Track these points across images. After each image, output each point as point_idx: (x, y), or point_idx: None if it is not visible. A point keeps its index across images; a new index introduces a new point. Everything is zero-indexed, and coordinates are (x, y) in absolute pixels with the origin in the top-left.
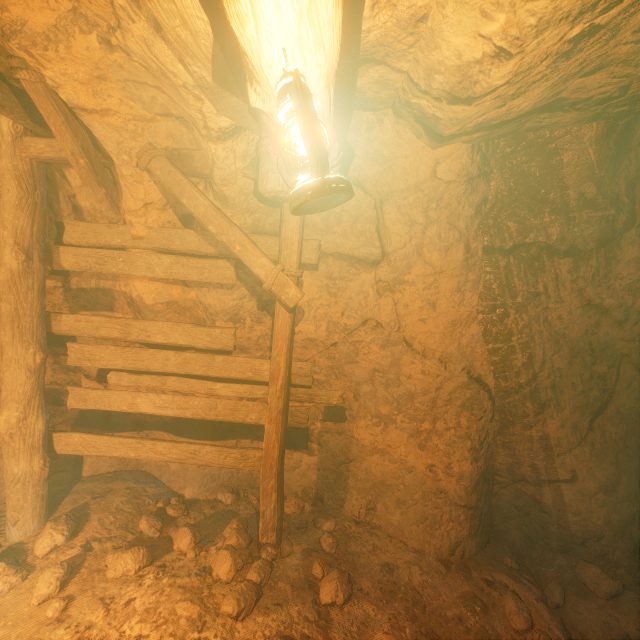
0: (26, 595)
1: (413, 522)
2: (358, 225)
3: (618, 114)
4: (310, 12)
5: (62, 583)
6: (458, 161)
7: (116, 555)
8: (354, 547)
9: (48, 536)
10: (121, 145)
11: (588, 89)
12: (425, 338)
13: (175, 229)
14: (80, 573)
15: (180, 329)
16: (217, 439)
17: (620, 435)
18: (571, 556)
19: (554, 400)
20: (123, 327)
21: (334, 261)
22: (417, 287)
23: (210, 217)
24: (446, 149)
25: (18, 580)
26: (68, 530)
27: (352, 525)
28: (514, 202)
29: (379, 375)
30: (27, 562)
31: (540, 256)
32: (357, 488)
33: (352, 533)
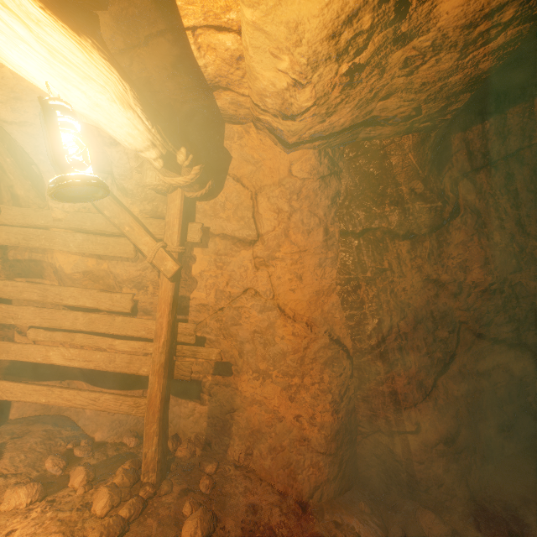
0: None
1: (280, 467)
2: (239, 212)
3: (425, 128)
4: (55, 57)
5: None
6: (307, 163)
7: (13, 489)
8: (229, 489)
9: None
10: (38, 148)
11: (390, 109)
12: (295, 305)
13: (87, 213)
14: None
15: (88, 294)
16: (125, 389)
17: (462, 392)
18: (418, 502)
19: (401, 360)
20: (42, 291)
21: (220, 240)
22: (286, 262)
23: (106, 204)
24: (296, 153)
25: None
26: None
27: (232, 468)
28: (360, 195)
29: (258, 336)
30: None
31: (384, 239)
32: (239, 435)
33: (230, 476)
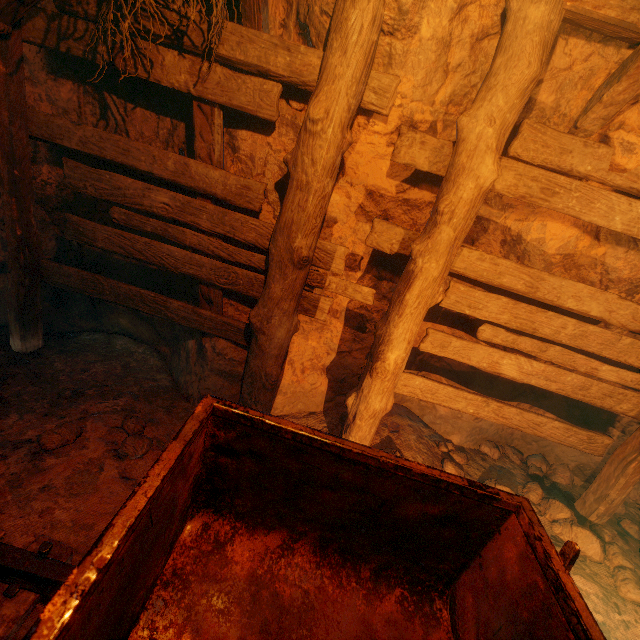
0: None
1: None
2: None
3: None
4: None
5: None
6: None
7: None
8: None
9: None
10: None
11: None
12: None
13: None
14: None
15: (601, 298)
16: (505, 399)
17: None
18: None
19: None
20: (532, 280)
21: None
22: None
23: None
24: None
25: None
26: None
27: (637, 513)
28: None
29: None
30: None
31: None
32: None
33: None
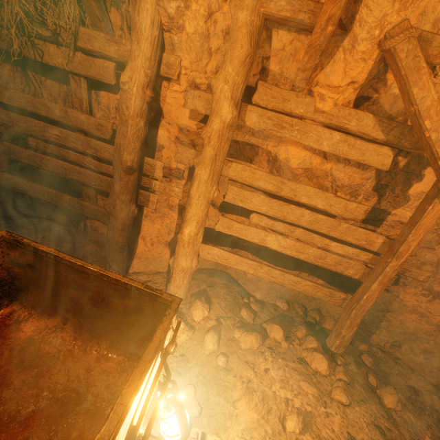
0: (198, 345)
1: (435, 367)
2: None
3: None
4: None
5: (218, 344)
6: None
7: (243, 334)
8: (383, 367)
9: (201, 310)
10: (384, 17)
11: None
12: None
13: (356, 110)
14: (222, 338)
15: (323, 196)
16: (289, 269)
17: None
18: None
19: None
20: (277, 183)
21: None
22: None
23: (432, 112)
24: None
25: (191, 335)
26: (208, 308)
27: (378, 351)
28: None
29: None
30: (188, 322)
31: None
32: (387, 330)
33: (379, 357)
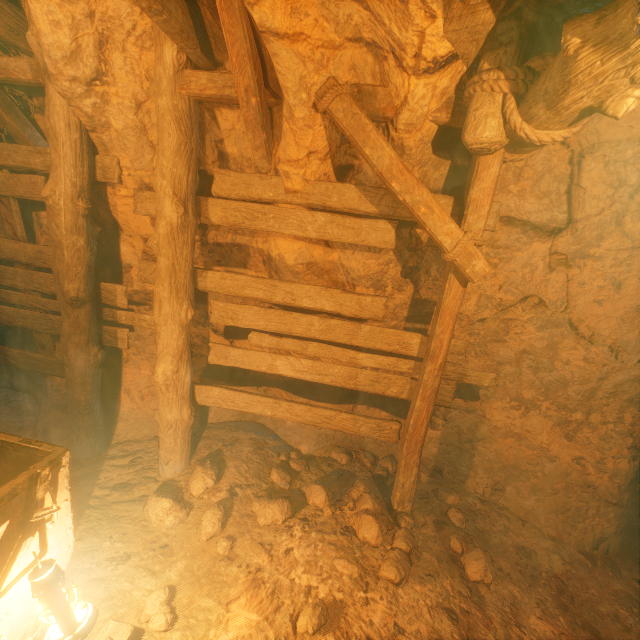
0: (193, 530)
1: (551, 511)
2: (542, 184)
3: None
4: None
5: (222, 524)
6: None
7: (263, 504)
8: (482, 525)
9: (201, 479)
10: (303, 80)
11: None
12: (596, 322)
13: (333, 183)
14: (232, 516)
15: (328, 294)
16: (336, 403)
17: None
18: None
19: None
20: (268, 288)
21: (501, 226)
22: (603, 263)
23: (395, 172)
24: None
25: (184, 516)
26: (215, 475)
27: (476, 502)
28: None
29: (528, 357)
30: (185, 499)
31: None
32: (483, 467)
33: (477, 510)
